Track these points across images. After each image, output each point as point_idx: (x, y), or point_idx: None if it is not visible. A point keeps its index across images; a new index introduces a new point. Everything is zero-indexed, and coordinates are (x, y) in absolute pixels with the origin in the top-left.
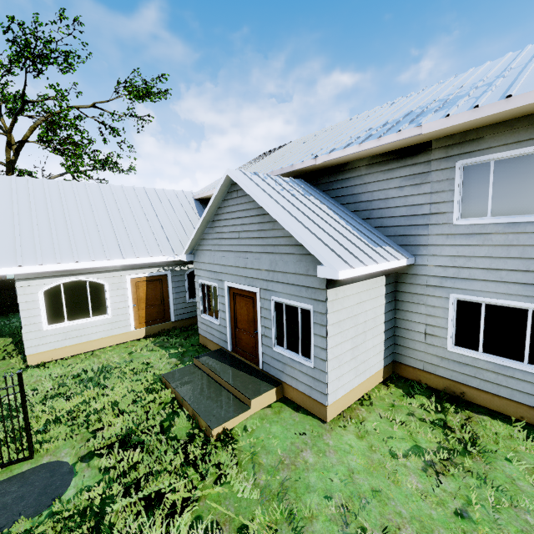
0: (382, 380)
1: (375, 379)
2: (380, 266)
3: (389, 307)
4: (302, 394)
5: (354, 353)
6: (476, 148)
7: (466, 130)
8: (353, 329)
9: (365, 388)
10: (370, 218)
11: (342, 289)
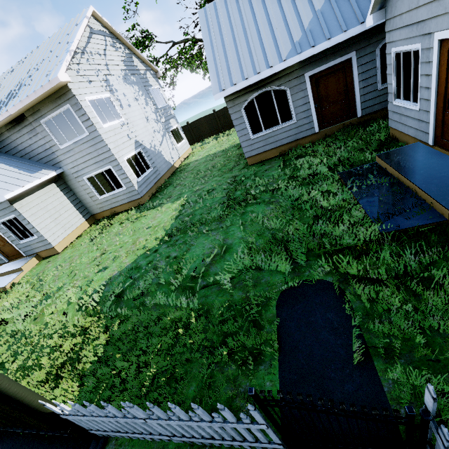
0: (91, 226)
1: (84, 227)
2: (35, 183)
3: (69, 195)
4: (46, 251)
5: (56, 222)
6: (42, 114)
7: (32, 106)
8: (47, 213)
9: (78, 232)
10: (31, 157)
11: (24, 201)
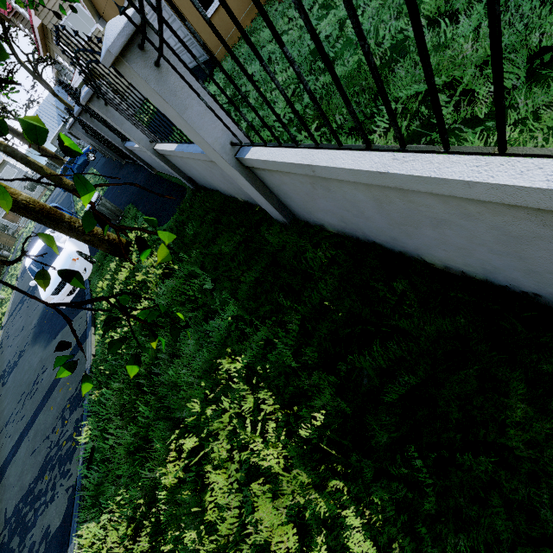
0: None
1: None
2: None
3: None
4: None
5: None
6: None
7: None
8: None
9: None
10: None
11: None
